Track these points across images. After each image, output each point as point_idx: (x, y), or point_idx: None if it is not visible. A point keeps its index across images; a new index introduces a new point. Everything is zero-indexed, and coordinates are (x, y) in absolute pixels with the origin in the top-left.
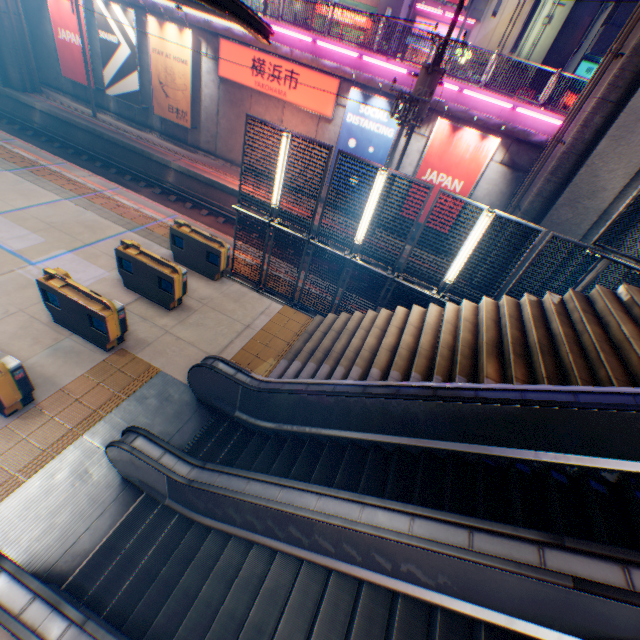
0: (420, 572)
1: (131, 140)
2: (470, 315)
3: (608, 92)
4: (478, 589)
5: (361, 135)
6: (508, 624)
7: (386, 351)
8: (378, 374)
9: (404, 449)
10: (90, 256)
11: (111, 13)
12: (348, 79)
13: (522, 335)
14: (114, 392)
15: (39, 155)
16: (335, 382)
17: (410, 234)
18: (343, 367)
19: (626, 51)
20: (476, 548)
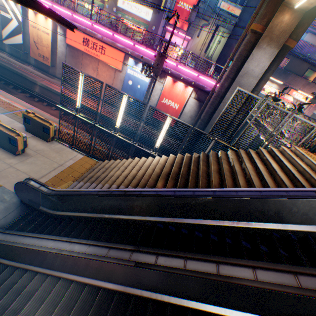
0: (91, 271)
1: (16, 68)
2: (163, 162)
3: (229, 74)
4: (111, 275)
5: (134, 79)
6: (125, 290)
7: (123, 177)
8: (115, 187)
9: (116, 221)
10: None
11: (8, 3)
12: (128, 54)
13: (179, 170)
14: None
15: None
16: (87, 190)
17: (140, 124)
18: (102, 184)
19: (234, 59)
20: (108, 255)
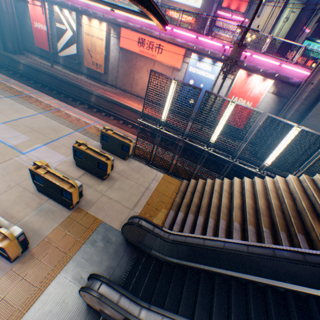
0: None
1: (72, 79)
2: (284, 186)
3: None
4: None
5: (196, 78)
6: None
7: (237, 209)
8: (238, 226)
9: (273, 286)
10: (55, 147)
11: (63, 14)
12: (190, 49)
13: None
14: (76, 238)
15: (24, 88)
16: (223, 239)
17: (245, 138)
18: (212, 219)
19: None
20: None
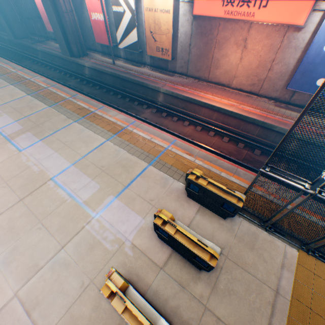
0: None
1: (134, 76)
2: None
3: None
4: None
5: None
6: None
7: None
8: None
9: None
10: (128, 200)
11: None
12: None
13: None
14: None
15: (89, 103)
16: None
17: None
18: None
19: None
20: None
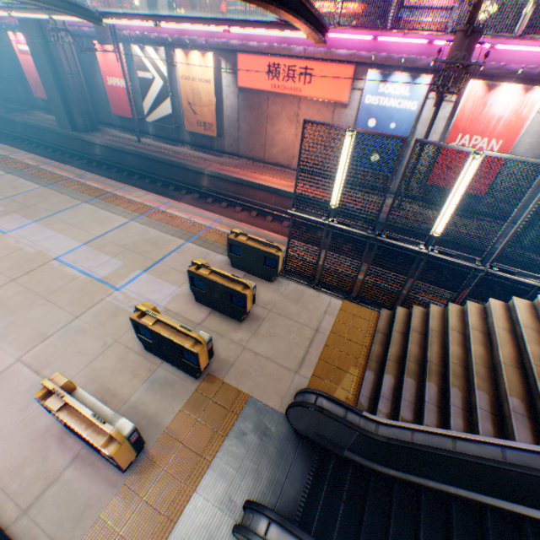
0: None
1: (169, 156)
2: None
3: None
4: None
5: (381, 113)
6: None
7: (511, 367)
8: (520, 406)
9: None
10: (160, 273)
11: (145, 55)
12: (363, 62)
13: None
14: (213, 429)
15: (105, 183)
16: (498, 442)
17: (510, 220)
18: (456, 388)
19: None
20: None
